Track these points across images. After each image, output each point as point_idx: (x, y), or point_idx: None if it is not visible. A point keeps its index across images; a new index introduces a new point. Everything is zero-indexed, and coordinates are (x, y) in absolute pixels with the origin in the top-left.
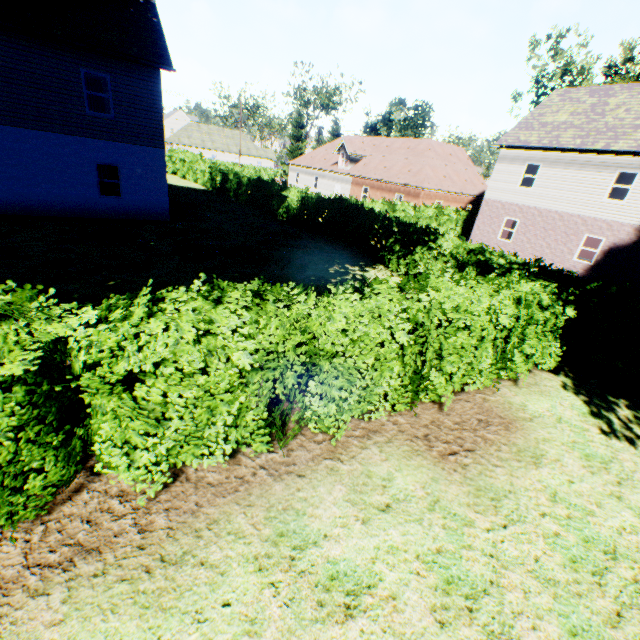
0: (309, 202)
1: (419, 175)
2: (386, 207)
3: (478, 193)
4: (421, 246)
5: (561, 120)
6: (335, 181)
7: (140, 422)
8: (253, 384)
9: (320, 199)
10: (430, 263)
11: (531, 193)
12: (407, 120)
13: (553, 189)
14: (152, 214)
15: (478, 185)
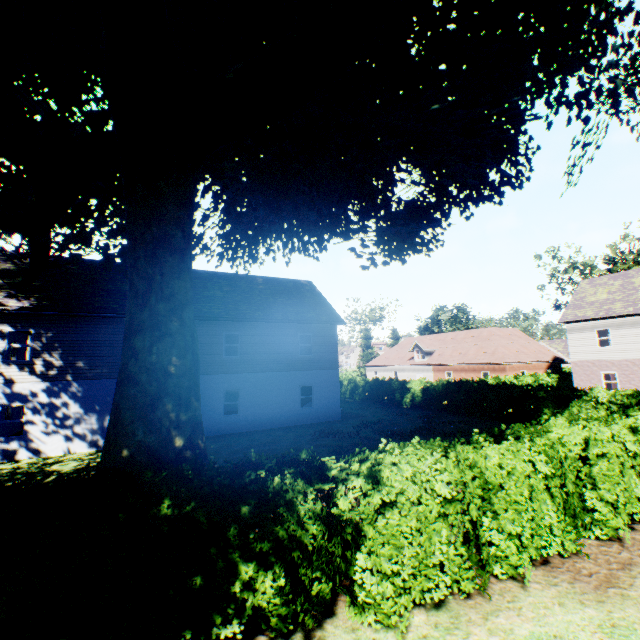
0: (433, 388)
1: (496, 354)
2: (493, 381)
3: (550, 358)
4: (574, 400)
5: (602, 298)
6: (415, 371)
7: (607, 483)
8: (628, 468)
9: (445, 384)
10: (590, 412)
11: (613, 349)
12: (453, 317)
13: (632, 343)
14: (330, 416)
15: (546, 352)
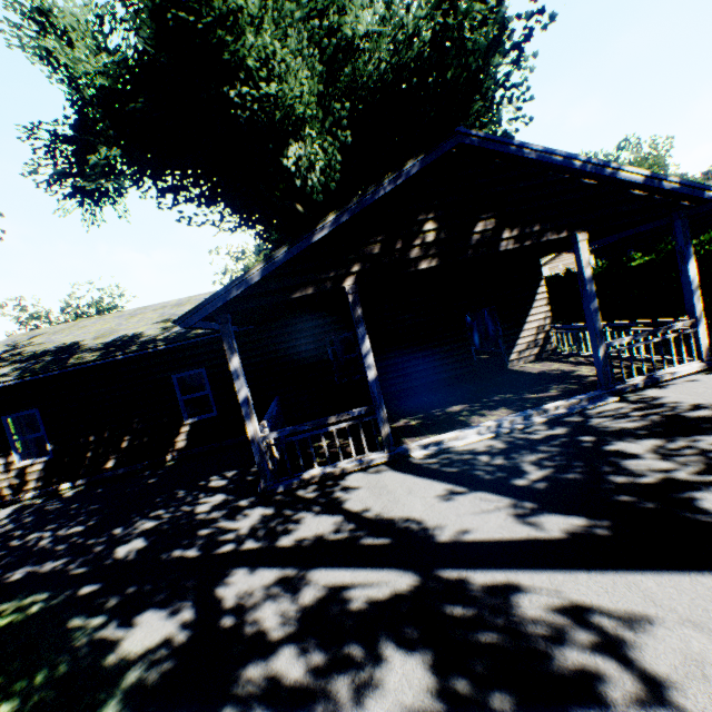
0: None
1: None
2: None
3: None
4: None
5: None
6: None
7: None
8: None
9: None
10: None
11: None
12: None
13: None
14: None
15: None
